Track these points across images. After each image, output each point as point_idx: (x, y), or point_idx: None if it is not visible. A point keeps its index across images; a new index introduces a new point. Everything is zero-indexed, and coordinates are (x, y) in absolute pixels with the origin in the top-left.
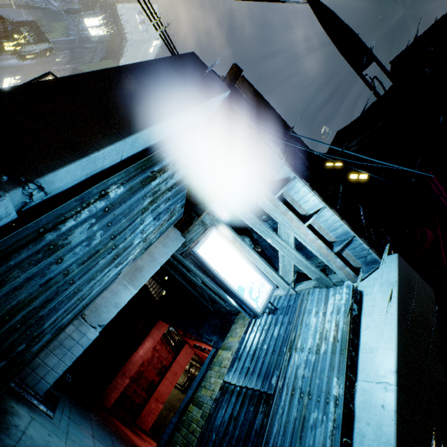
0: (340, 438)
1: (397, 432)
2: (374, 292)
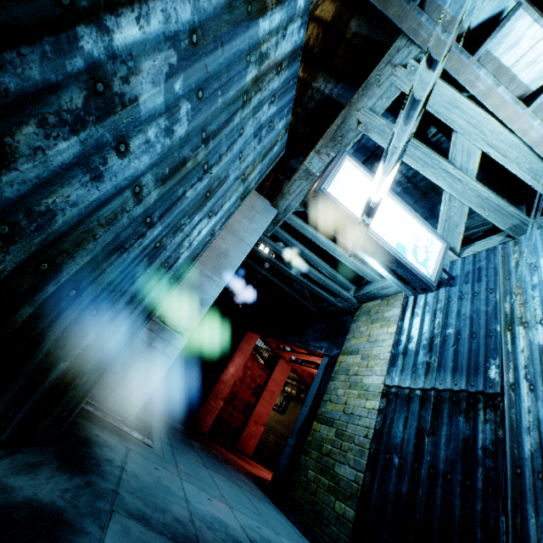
0: None
1: None
2: None
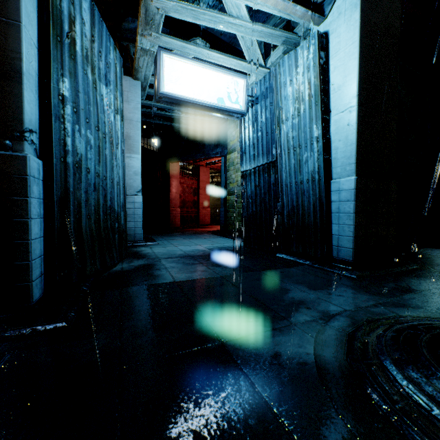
0: (323, 159)
1: (357, 135)
2: (339, 27)
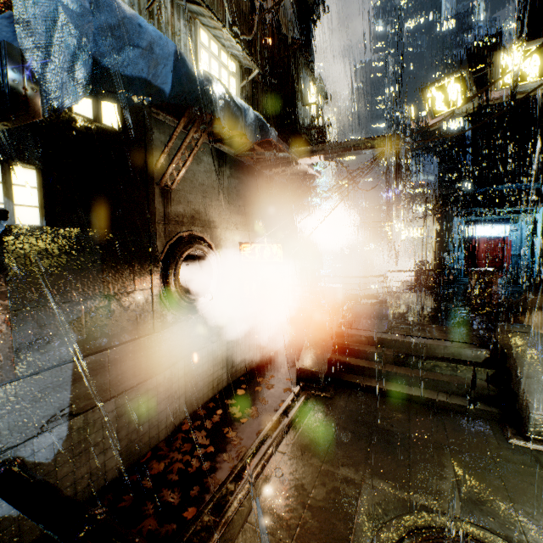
0: (530, 257)
1: (539, 252)
2: (539, 219)
